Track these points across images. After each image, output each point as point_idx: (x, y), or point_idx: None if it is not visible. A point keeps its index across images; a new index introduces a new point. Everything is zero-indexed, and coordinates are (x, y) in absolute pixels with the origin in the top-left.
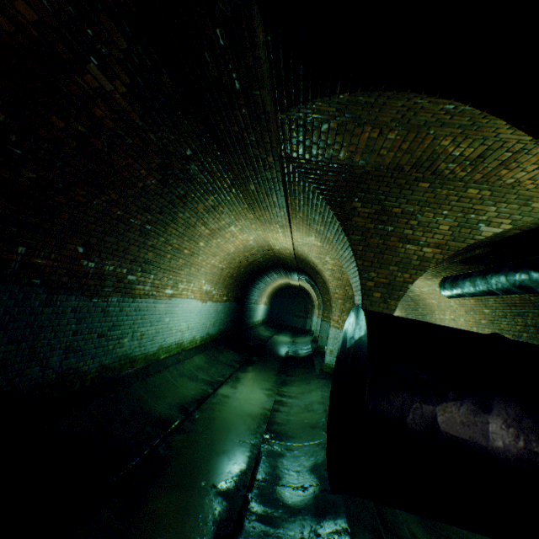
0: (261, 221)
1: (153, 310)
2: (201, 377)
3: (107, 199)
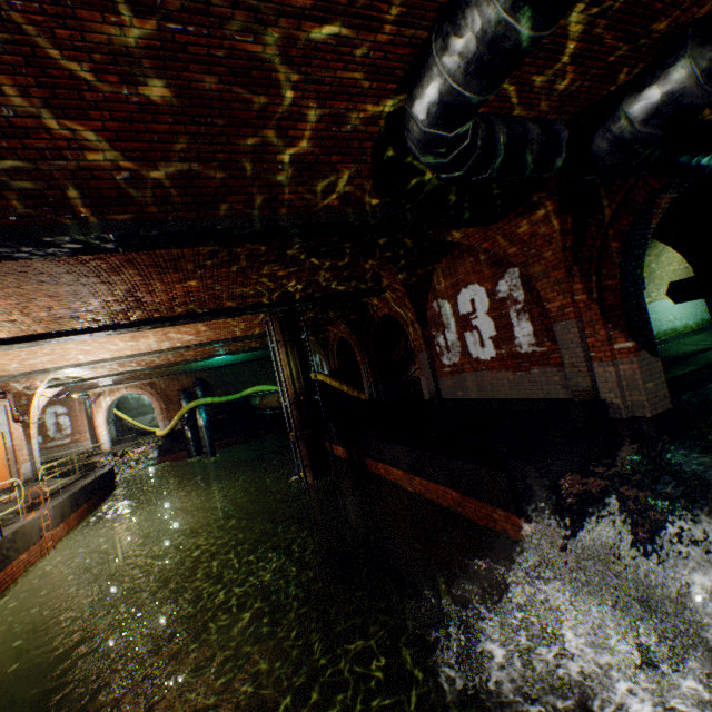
0: None
1: None
2: (702, 344)
3: None
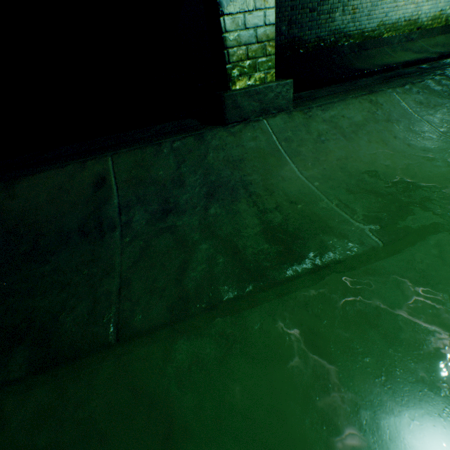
0: None
1: None
2: (432, 52)
3: None
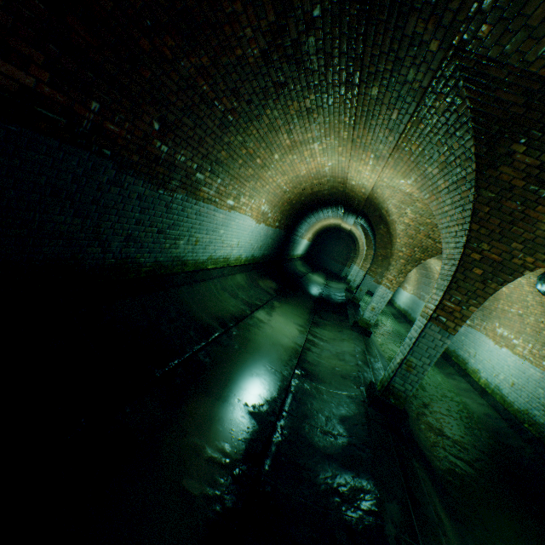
0: (355, 144)
1: (212, 218)
2: (241, 296)
3: (196, 62)
